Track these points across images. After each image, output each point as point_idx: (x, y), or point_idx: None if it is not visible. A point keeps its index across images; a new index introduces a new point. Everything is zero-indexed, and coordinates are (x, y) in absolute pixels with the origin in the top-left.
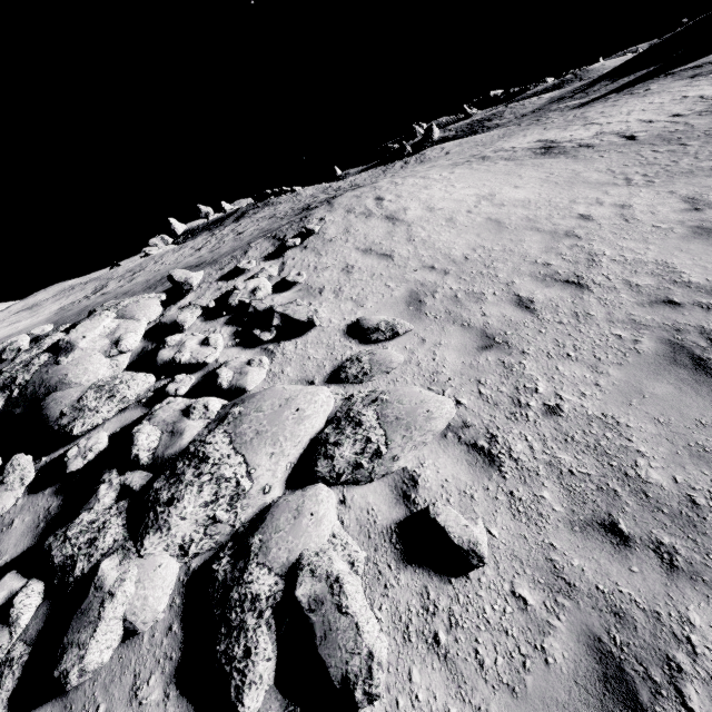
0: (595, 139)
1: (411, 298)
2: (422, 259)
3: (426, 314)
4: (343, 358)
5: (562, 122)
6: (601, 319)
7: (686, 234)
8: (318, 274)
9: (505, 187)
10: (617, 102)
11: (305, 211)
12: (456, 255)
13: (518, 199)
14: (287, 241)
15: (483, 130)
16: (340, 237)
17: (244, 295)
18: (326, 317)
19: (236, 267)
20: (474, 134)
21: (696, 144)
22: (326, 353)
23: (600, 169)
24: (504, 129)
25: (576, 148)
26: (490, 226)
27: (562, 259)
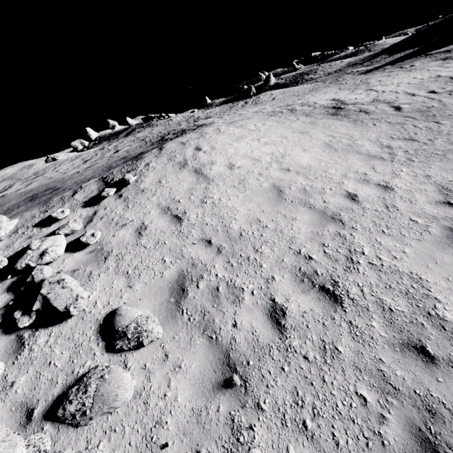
0: (372, 106)
1: (176, 284)
2: (204, 229)
3: (182, 311)
4: (79, 372)
5: (352, 85)
6: (348, 362)
7: (441, 237)
8: (115, 232)
9: (296, 148)
10: (391, 73)
11: (157, 143)
12: (234, 228)
13: (302, 165)
14: (104, 191)
15: (302, 81)
16: (151, 188)
17: (32, 257)
18: (94, 297)
19: (50, 216)
20: (296, 83)
21: (448, 123)
22: (68, 358)
23: (371, 138)
24: (314, 84)
25: (357, 112)
26: (271, 194)
27: (323, 253)
